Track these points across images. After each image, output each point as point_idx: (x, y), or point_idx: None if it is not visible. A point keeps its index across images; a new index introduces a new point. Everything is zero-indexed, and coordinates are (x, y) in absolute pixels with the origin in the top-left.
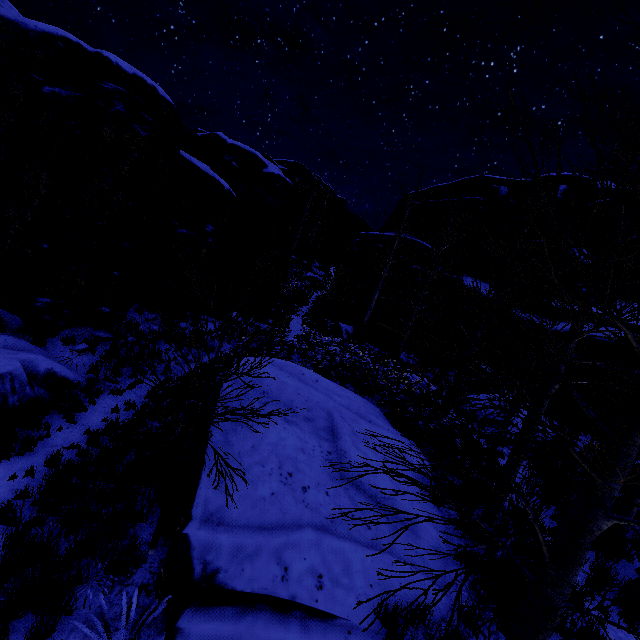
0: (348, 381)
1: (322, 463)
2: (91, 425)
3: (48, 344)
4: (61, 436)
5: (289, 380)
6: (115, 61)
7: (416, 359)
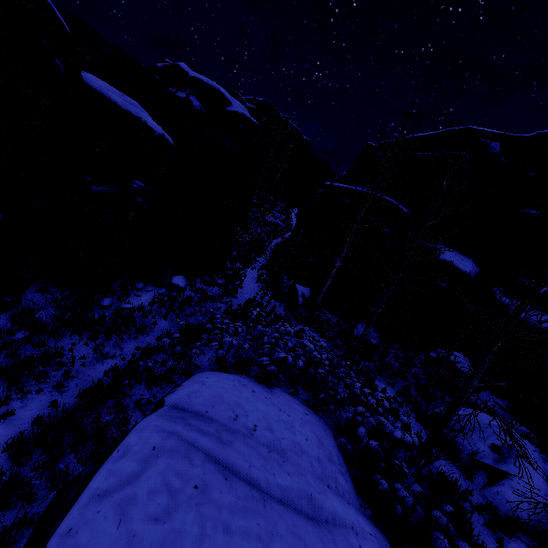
0: (300, 383)
1: None
2: None
3: None
4: None
5: (191, 511)
6: None
7: (376, 334)
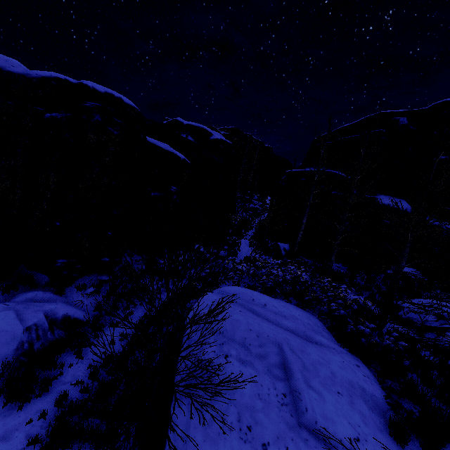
0: (291, 295)
1: (278, 409)
2: (94, 358)
3: (67, 292)
4: (71, 372)
5: (241, 316)
6: (92, 86)
7: (345, 267)
